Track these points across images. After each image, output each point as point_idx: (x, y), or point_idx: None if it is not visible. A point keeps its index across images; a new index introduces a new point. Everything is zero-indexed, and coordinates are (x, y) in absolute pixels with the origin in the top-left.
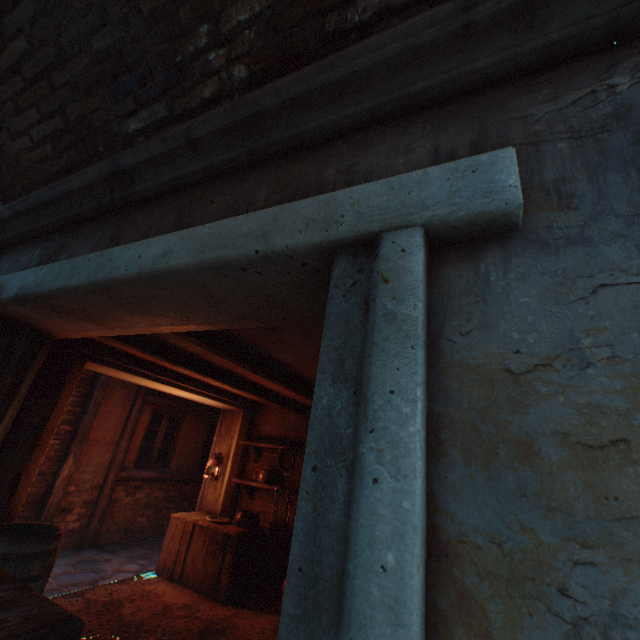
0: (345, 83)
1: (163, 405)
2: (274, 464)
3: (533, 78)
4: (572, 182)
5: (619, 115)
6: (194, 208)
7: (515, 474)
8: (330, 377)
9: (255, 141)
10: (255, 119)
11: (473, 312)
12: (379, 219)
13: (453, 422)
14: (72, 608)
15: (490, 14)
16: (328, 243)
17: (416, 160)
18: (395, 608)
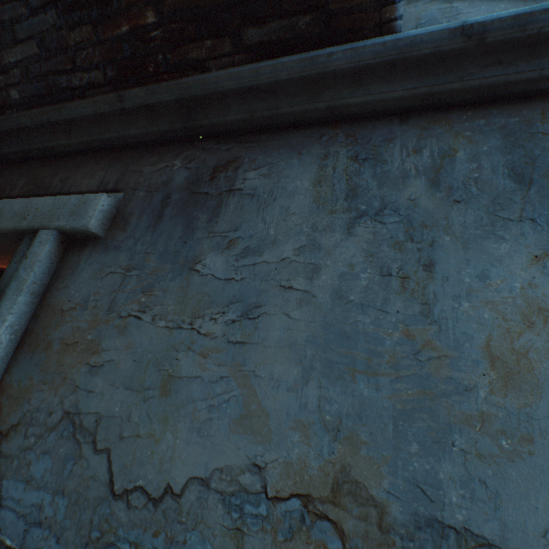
0: (70, 123)
1: None
2: None
3: (157, 148)
4: (133, 216)
5: (166, 183)
6: None
7: (40, 356)
8: None
9: (24, 145)
10: (23, 131)
11: (67, 279)
12: (41, 221)
13: (33, 333)
14: None
15: (132, 107)
16: (18, 230)
17: (93, 184)
18: None
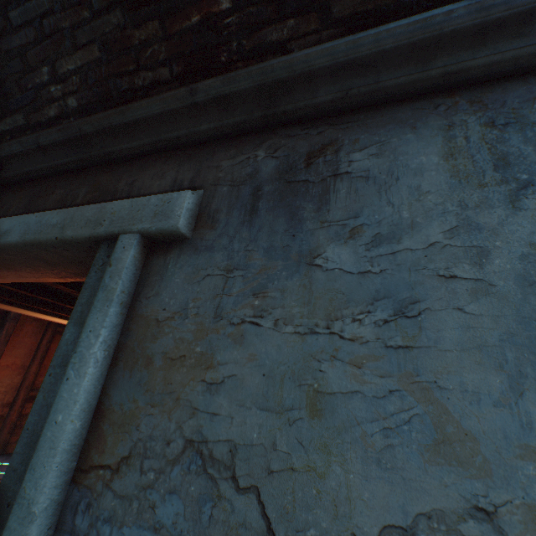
0: (134, 125)
1: None
2: None
3: (231, 141)
4: (220, 213)
5: (252, 175)
6: (42, 196)
7: (141, 374)
8: (74, 322)
9: (83, 153)
10: (82, 138)
11: (156, 285)
12: (120, 226)
13: (127, 347)
14: None
15: (205, 100)
16: (94, 237)
17: (165, 184)
18: (55, 440)
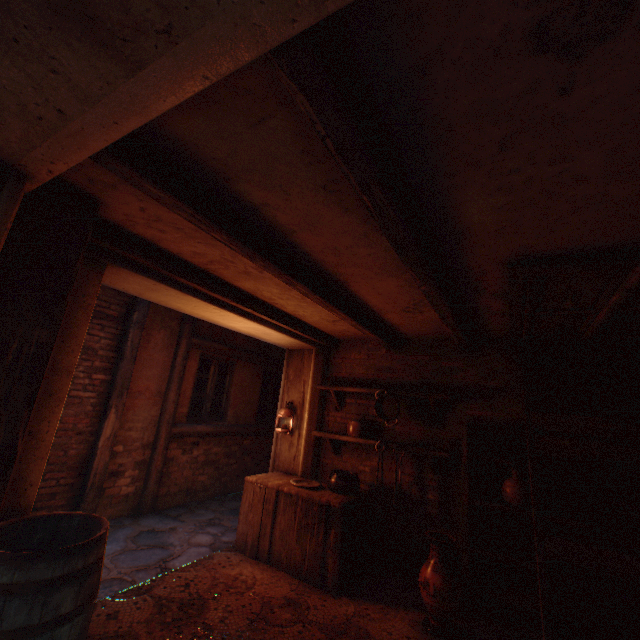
0: None
1: (211, 350)
2: (363, 413)
3: None
4: None
5: None
6: None
7: None
8: None
9: None
10: None
11: None
12: None
13: None
14: (139, 616)
15: None
16: None
17: None
18: None
